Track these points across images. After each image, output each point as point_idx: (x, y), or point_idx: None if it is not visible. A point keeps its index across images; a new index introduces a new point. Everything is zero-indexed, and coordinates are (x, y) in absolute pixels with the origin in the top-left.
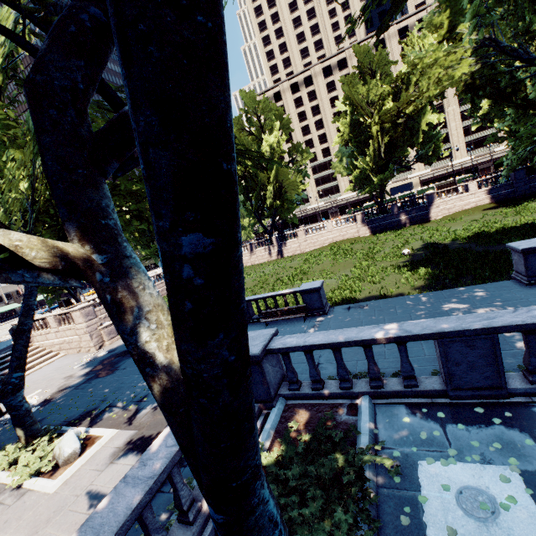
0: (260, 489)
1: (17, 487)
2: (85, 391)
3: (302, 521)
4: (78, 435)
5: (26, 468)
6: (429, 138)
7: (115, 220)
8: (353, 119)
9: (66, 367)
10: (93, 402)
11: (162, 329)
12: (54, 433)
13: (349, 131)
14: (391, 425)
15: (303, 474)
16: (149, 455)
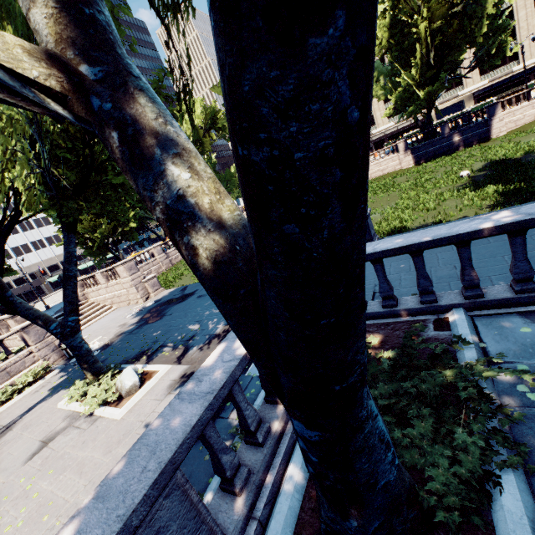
0: (367, 399)
1: (89, 415)
2: (138, 335)
3: (411, 443)
4: (136, 371)
5: (94, 399)
6: (492, 32)
7: (107, 19)
8: (394, 19)
9: (119, 317)
10: (146, 344)
11: (199, 181)
12: (115, 370)
13: (389, 36)
14: (504, 337)
15: (394, 393)
16: (204, 371)
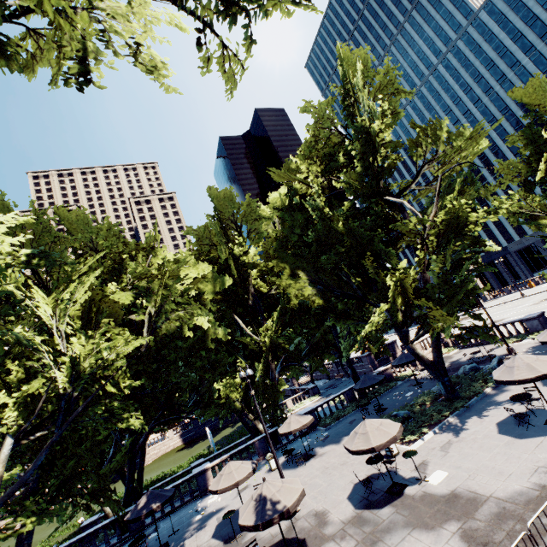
0: None
1: None
2: None
3: None
4: None
5: None
6: None
7: None
8: None
9: None
10: None
11: None
12: None
13: None
14: None
15: None
16: None
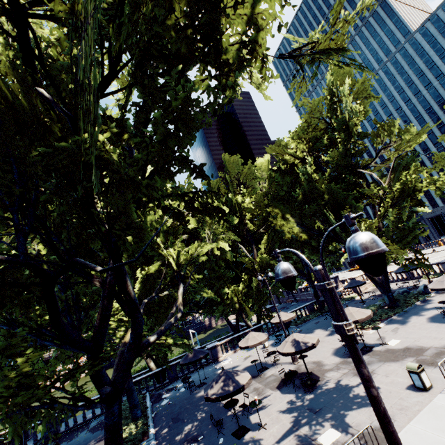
0: None
1: None
2: None
3: None
4: None
5: None
6: None
7: None
8: None
9: None
10: None
11: None
12: None
13: None
14: None
15: None
16: None
